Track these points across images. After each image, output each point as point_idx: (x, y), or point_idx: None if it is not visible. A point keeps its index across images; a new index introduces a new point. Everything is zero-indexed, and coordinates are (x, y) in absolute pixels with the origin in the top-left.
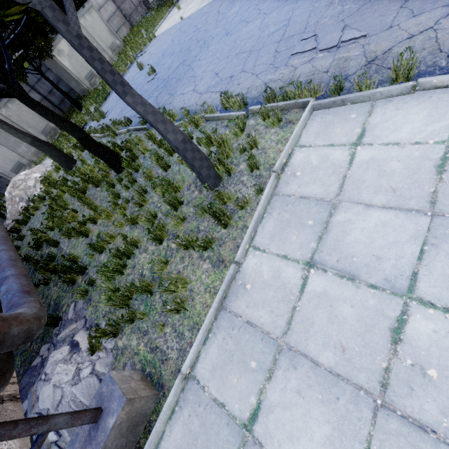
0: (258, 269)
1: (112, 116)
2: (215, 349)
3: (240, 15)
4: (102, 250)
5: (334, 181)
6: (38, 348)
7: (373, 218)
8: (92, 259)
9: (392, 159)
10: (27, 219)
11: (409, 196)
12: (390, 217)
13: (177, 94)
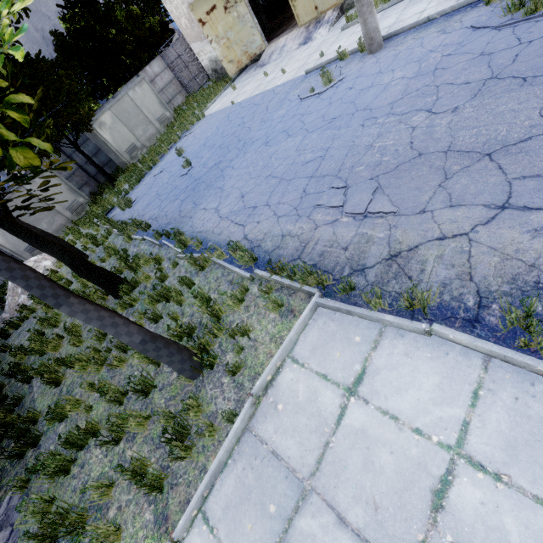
0: None
1: (137, 209)
2: None
3: (285, 122)
4: (63, 418)
5: (314, 445)
6: None
7: None
8: (51, 425)
9: (385, 445)
10: (19, 322)
11: (391, 531)
12: None
13: (200, 207)
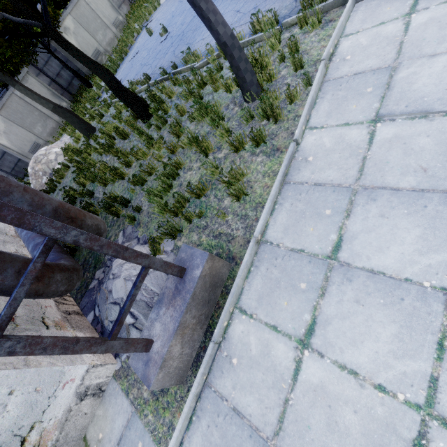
0: (318, 142)
1: (127, 82)
2: (284, 214)
3: None
4: (143, 183)
5: (391, 50)
6: (92, 275)
7: (440, 63)
8: (133, 193)
9: None
10: (53, 188)
11: None
12: None
13: (196, 41)
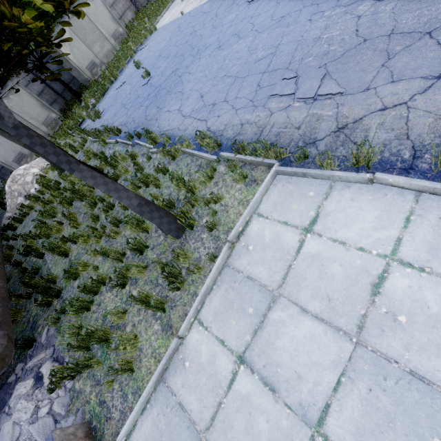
0: (198, 347)
1: (106, 118)
2: (150, 422)
3: (235, 26)
4: (77, 277)
5: (280, 268)
6: (14, 364)
7: (304, 327)
8: (67, 283)
9: (335, 261)
10: (22, 218)
11: (341, 311)
12: (319, 331)
13: (164, 110)
